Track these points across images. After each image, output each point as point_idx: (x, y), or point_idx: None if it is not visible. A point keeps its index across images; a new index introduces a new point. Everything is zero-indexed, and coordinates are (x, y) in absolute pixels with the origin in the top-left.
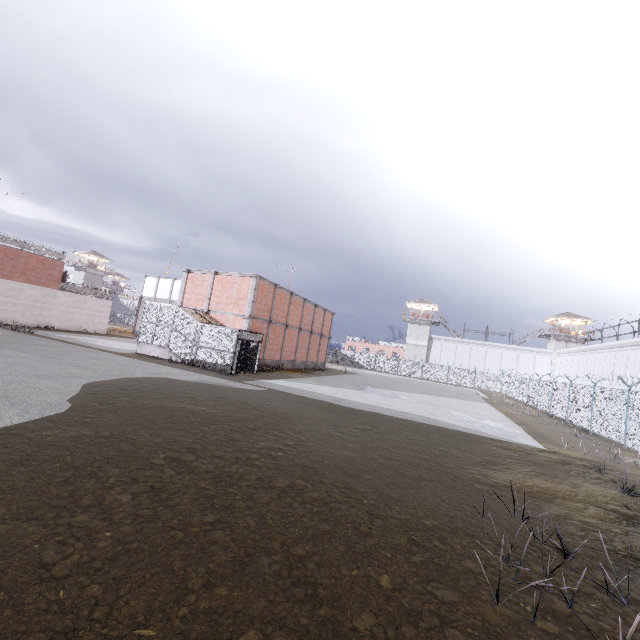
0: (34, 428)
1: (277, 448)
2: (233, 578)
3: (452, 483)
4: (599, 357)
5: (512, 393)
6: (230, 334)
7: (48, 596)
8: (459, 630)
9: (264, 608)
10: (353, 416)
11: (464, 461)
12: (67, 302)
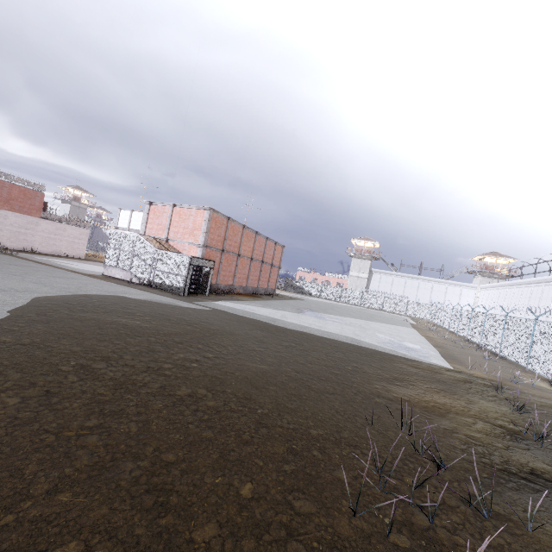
0: None
1: (194, 360)
2: (84, 484)
3: (353, 396)
4: (517, 291)
5: (437, 320)
6: (183, 260)
7: None
8: (304, 544)
9: (102, 517)
10: (282, 334)
11: (372, 377)
12: (48, 229)
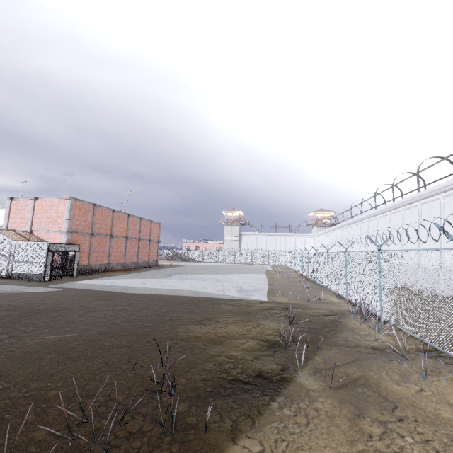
0: None
1: None
2: None
3: (144, 344)
4: (336, 234)
5: (289, 264)
6: (41, 247)
7: None
8: None
9: None
10: (124, 300)
11: (183, 322)
12: None
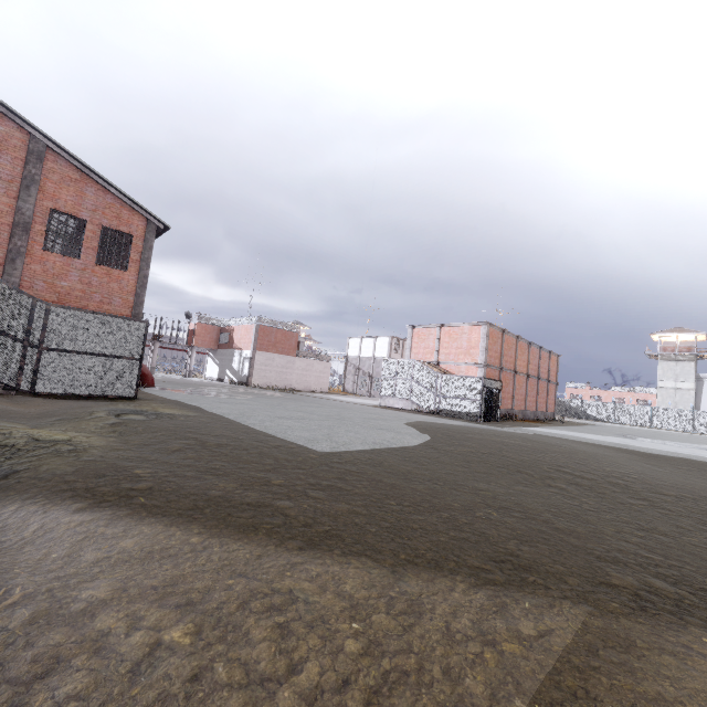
0: (436, 446)
1: (625, 473)
2: None
3: None
4: None
5: None
6: (474, 382)
7: (603, 516)
8: None
9: None
10: (660, 459)
11: None
12: (301, 366)
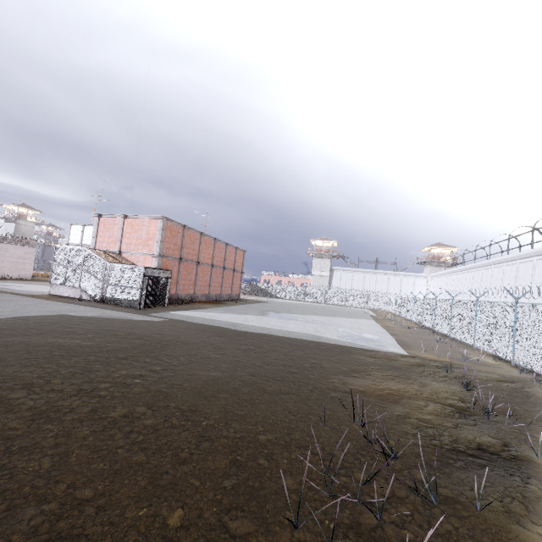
0: None
1: (138, 375)
2: None
3: (309, 394)
4: (461, 277)
5: (396, 310)
6: (137, 271)
7: None
8: None
9: None
10: (242, 338)
11: (330, 371)
12: None
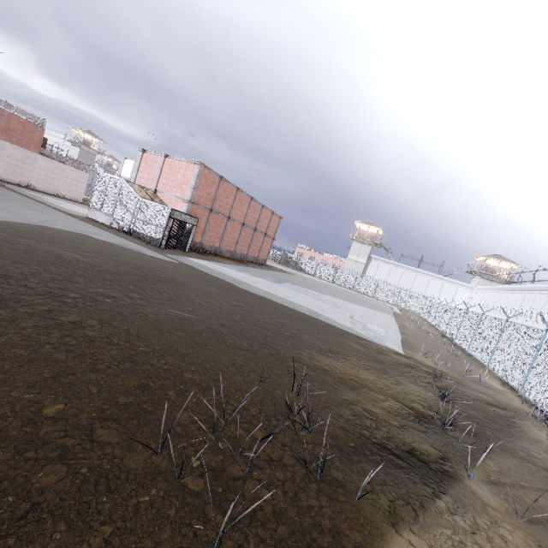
0: None
1: (112, 296)
2: None
3: (267, 356)
4: (510, 297)
5: (425, 314)
6: (164, 211)
7: None
8: (70, 467)
9: None
10: (239, 295)
11: (306, 345)
12: (47, 167)
